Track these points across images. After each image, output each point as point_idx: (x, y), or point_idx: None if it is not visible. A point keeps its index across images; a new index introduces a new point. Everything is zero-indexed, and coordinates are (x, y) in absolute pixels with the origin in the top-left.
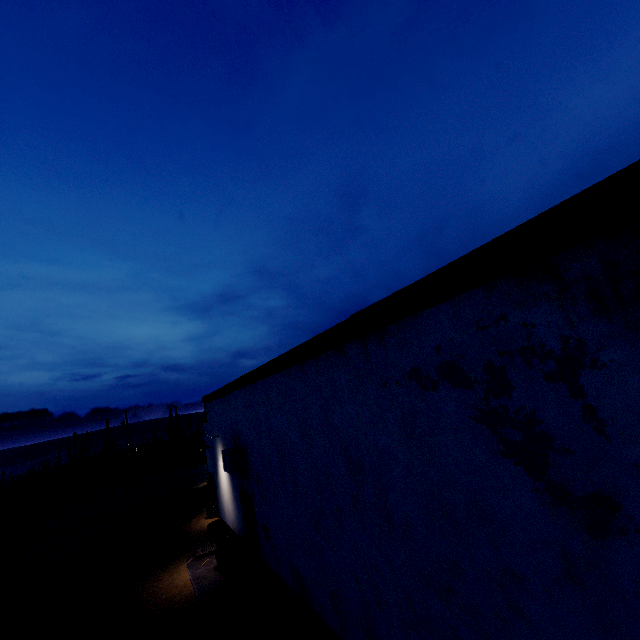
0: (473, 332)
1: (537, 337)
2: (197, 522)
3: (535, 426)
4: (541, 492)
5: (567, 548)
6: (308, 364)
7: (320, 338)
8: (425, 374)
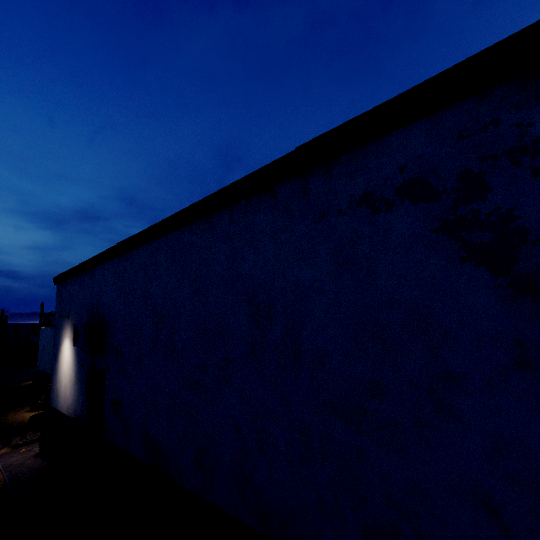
0: (452, 143)
1: (532, 135)
2: (16, 415)
3: (510, 223)
4: (503, 287)
5: (522, 336)
6: (220, 214)
7: (246, 180)
8: (380, 197)
